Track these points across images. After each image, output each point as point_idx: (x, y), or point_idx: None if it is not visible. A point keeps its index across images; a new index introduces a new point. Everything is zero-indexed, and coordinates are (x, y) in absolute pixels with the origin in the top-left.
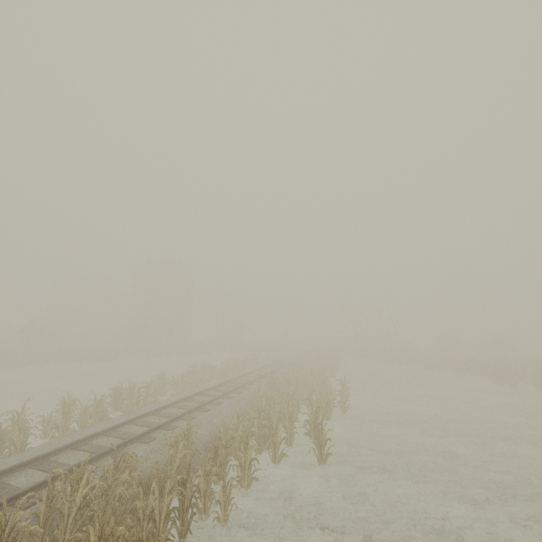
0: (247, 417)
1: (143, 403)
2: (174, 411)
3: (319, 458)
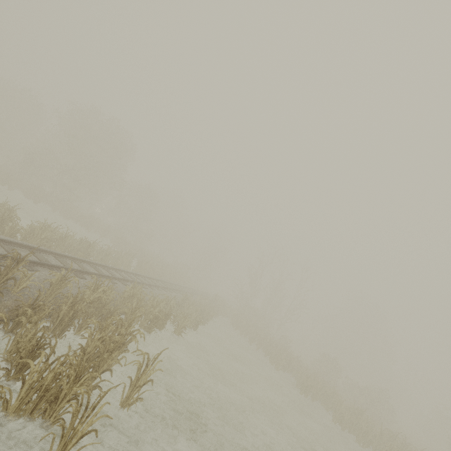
0: None
1: None
2: None
3: None
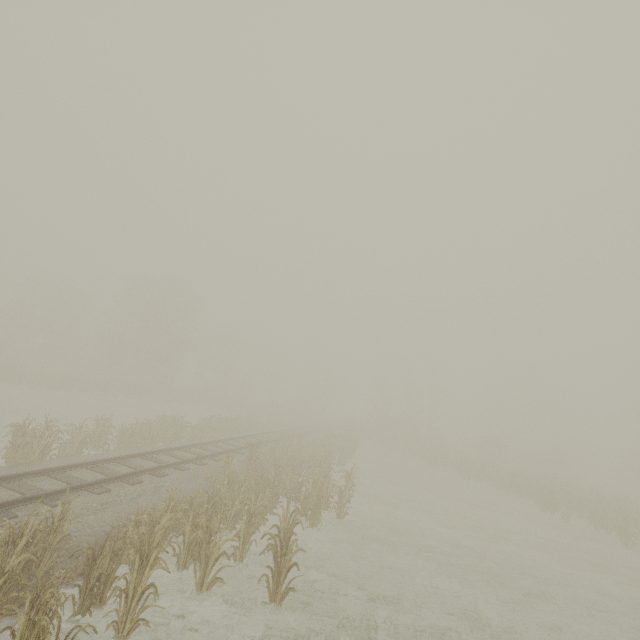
0: (183, 506)
1: (55, 454)
2: (87, 474)
3: (273, 594)
